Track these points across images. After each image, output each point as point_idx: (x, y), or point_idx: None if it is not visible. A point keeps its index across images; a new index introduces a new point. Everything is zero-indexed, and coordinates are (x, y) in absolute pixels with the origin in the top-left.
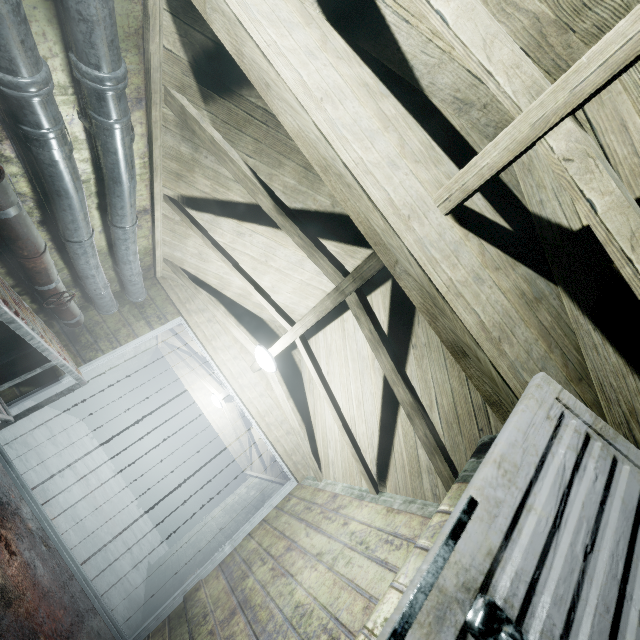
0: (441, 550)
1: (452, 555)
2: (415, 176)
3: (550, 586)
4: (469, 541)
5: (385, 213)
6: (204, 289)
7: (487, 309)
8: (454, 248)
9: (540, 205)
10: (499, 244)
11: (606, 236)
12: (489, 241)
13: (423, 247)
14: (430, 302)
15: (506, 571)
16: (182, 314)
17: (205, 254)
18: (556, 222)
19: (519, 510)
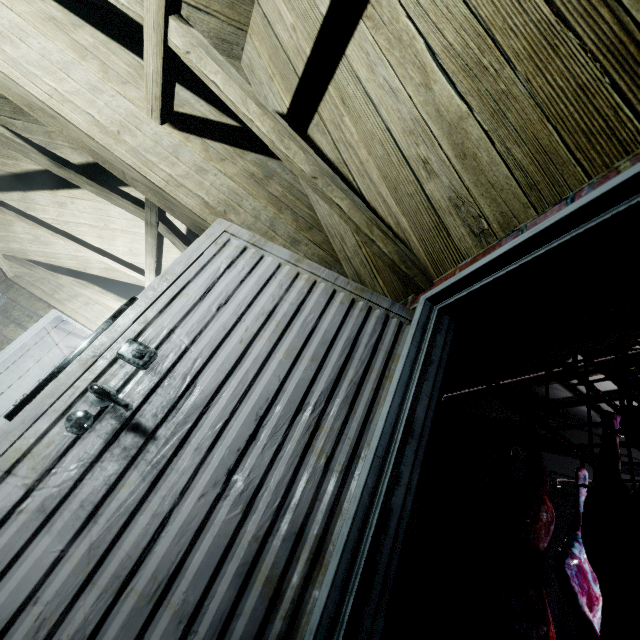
0: (102, 326)
1: (112, 327)
2: (123, 96)
3: (187, 327)
4: (127, 318)
5: (90, 133)
6: (67, 275)
7: (211, 192)
8: (173, 150)
9: (266, 100)
10: (226, 140)
11: (234, 107)
12: (214, 139)
13: (137, 154)
14: (161, 198)
15: (155, 327)
16: (54, 306)
17: (42, 237)
18: (276, 111)
19: (175, 297)
